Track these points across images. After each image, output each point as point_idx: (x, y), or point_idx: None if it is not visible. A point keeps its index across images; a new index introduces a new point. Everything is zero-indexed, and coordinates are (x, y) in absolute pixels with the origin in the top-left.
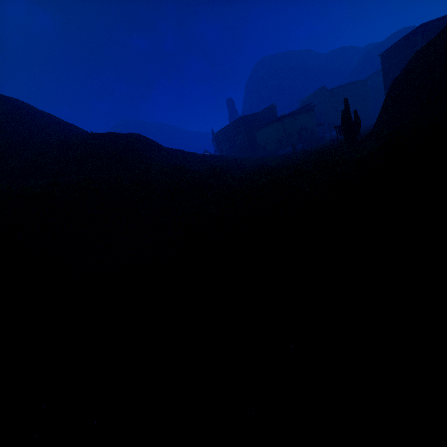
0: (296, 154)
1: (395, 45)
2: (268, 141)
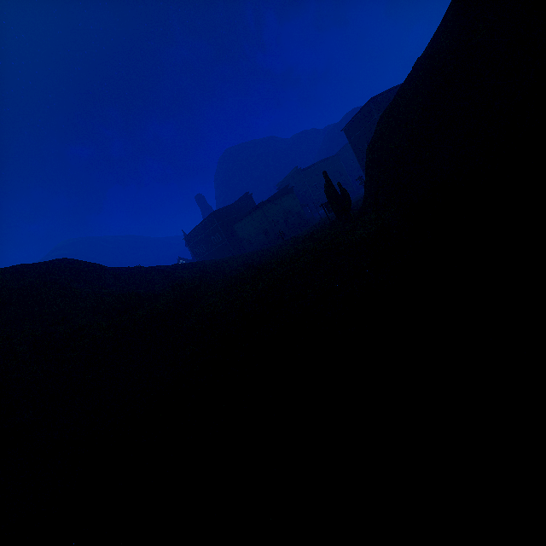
0: (287, 242)
1: (354, 118)
2: (252, 233)
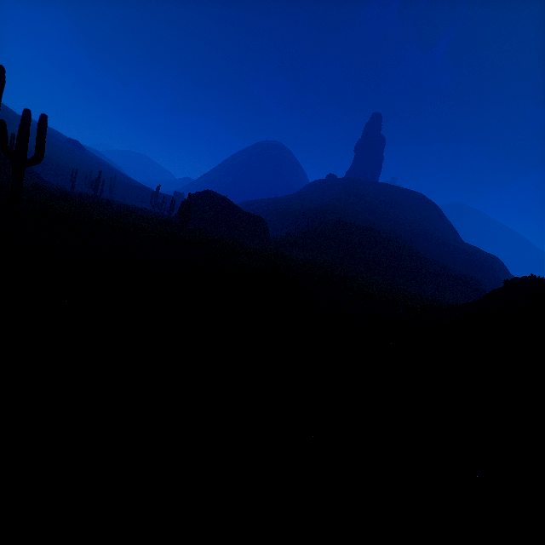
0: None
1: None
2: None
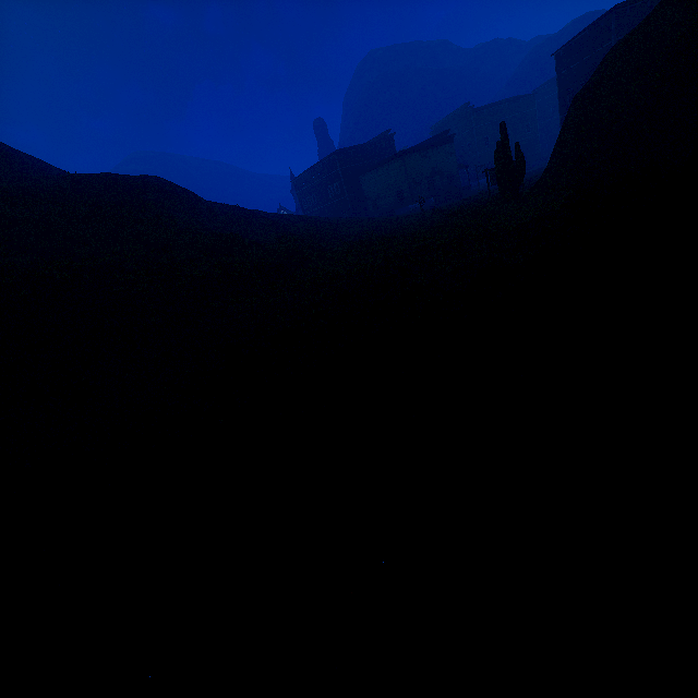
0: (425, 214)
1: (578, 37)
2: (381, 192)
